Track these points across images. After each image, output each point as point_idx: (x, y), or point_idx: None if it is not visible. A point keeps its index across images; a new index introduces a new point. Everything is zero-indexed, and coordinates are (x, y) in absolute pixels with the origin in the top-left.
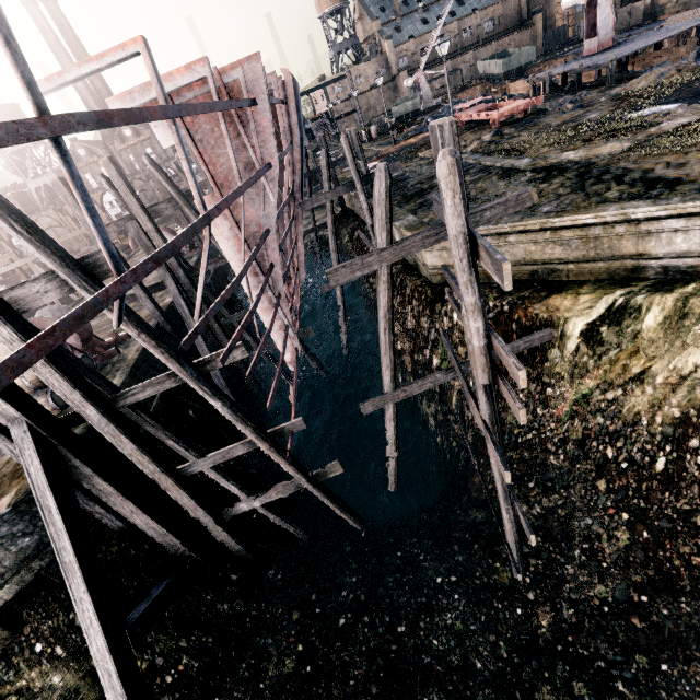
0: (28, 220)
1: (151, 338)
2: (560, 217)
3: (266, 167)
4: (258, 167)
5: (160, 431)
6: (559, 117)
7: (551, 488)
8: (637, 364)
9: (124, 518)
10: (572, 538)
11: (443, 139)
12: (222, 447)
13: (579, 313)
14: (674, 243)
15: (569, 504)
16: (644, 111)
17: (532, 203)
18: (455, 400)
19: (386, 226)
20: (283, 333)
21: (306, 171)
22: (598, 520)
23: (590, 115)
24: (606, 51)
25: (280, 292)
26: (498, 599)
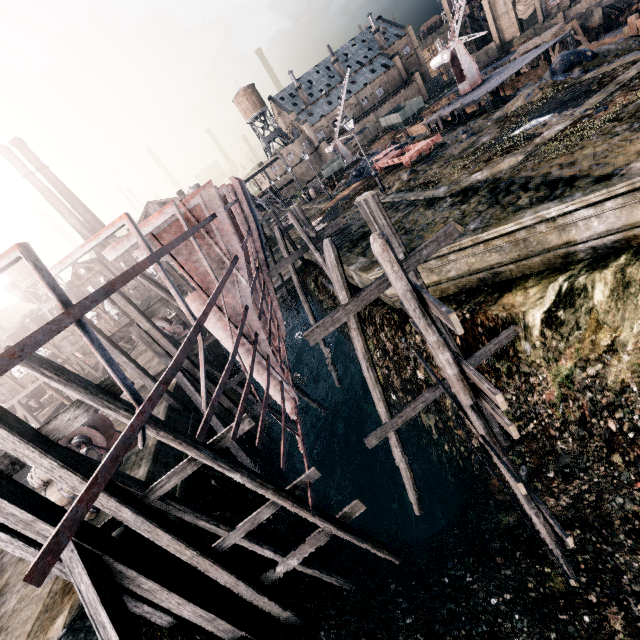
0: (56, 364)
1: (168, 433)
2: (486, 231)
3: (234, 261)
4: (228, 262)
5: (190, 514)
6: (458, 147)
7: (570, 474)
8: (603, 337)
9: (171, 612)
10: (611, 523)
11: (370, 209)
12: (248, 509)
13: (533, 305)
14: (592, 227)
15: (594, 487)
16: (525, 126)
17: (458, 234)
18: (450, 407)
19: (344, 285)
20: (279, 388)
21: (265, 241)
22: (629, 497)
23: (482, 139)
24: (478, 88)
25: (268, 354)
26: (560, 610)
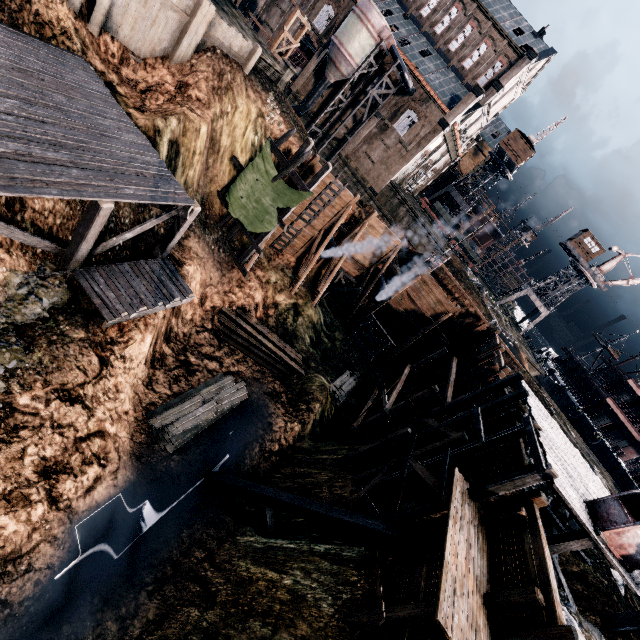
0: None
1: None
2: None
3: None
4: None
5: None
6: None
7: None
8: None
9: None
10: None
11: None
12: None
13: None
14: None
15: None
16: None
17: None
18: None
19: None
20: None
21: None
22: None
23: None
24: None
25: None
26: None
